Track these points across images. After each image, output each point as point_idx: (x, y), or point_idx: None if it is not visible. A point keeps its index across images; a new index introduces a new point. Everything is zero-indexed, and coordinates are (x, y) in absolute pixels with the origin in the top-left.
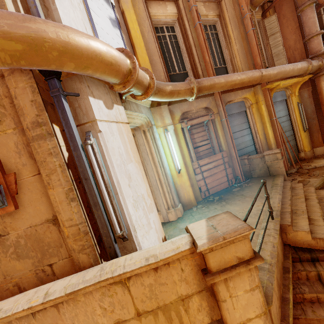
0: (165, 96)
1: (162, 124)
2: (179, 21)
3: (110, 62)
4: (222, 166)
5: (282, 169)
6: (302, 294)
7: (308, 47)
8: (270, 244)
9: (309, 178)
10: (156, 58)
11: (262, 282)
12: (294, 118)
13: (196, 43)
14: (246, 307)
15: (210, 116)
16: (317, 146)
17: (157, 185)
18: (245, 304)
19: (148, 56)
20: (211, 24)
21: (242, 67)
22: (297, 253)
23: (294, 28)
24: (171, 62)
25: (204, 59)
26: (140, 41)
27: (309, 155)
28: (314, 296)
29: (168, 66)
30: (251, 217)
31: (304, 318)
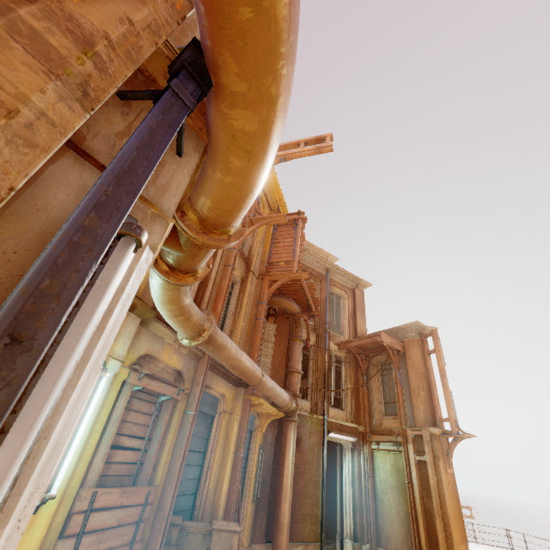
0: (175, 305)
1: None
2: None
3: (255, 191)
4: (132, 529)
5: None
6: None
7: (288, 379)
8: None
9: None
10: None
11: None
12: (251, 468)
13: (217, 281)
14: None
15: (179, 392)
16: (258, 539)
17: None
18: None
19: None
20: (232, 279)
21: None
22: None
23: (284, 351)
24: None
25: (215, 306)
26: None
27: None
28: None
29: None
30: None
31: None
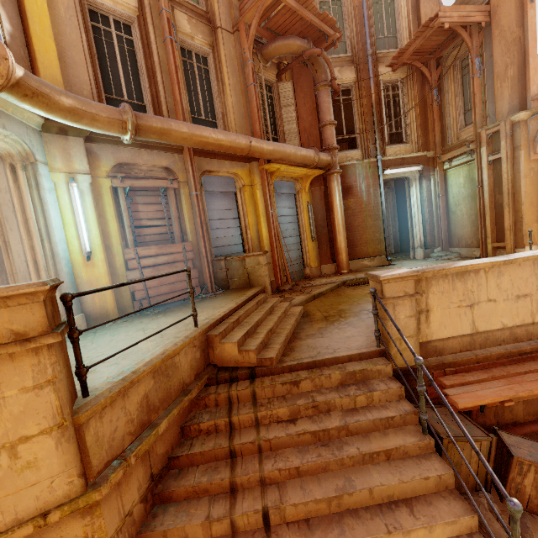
0: (58, 112)
1: (65, 168)
2: (141, 21)
3: None
4: (182, 264)
5: (263, 279)
6: (199, 424)
7: (322, 137)
8: (161, 352)
9: (297, 295)
10: (78, 58)
11: (98, 391)
12: (303, 221)
13: (164, 66)
14: (21, 416)
15: (171, 182)
16: (325, 262)
17: (28, 272)
18: (20, 411)
19: (60, 47)
20: (200, 54)
21: (236, 130)
22: (217, 373)
23: (312, 108)
24: (116, 78)
25: (174, 95)
26: (43, 12)
27: (314, 273)
28: (212, 425)
29: (109, 82)
30: (176, 328)
31: (186, 454)
